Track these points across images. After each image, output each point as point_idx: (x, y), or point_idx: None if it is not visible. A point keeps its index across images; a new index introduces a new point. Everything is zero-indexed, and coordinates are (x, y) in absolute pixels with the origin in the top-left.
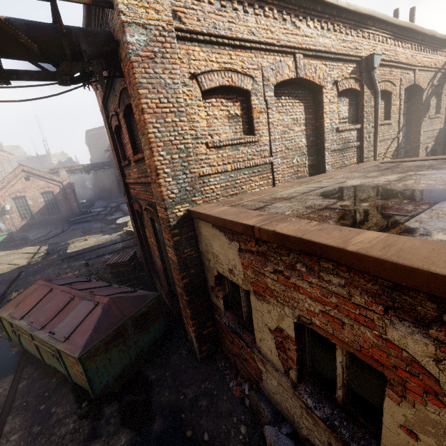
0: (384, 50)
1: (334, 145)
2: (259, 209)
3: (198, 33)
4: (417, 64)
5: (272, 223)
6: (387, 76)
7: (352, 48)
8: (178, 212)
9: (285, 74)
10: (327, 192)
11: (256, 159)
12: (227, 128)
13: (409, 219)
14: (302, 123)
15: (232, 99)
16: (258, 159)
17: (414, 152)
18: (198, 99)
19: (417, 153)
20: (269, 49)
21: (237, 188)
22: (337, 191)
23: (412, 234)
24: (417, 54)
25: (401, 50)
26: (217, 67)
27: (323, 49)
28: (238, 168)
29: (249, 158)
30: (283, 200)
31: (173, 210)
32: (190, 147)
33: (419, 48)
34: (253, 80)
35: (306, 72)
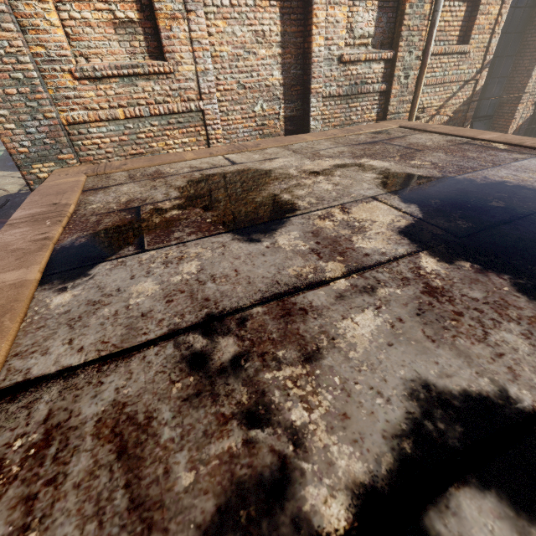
0: None
1: (333, 87)
2: (96, 190)
3: None
4: None
5: (22, 223)
6: None
7: None
8: (40, 173)
9: None
10: (210, 176)
11: (173, 102)
12: (115, 45)
13: (126, 256)
14: (274, 42)
15: None
16: (174, 104)
17: (510, 107)
18: None
19: (513, 110)
20: None
21: (141, 145)
22: (219, 178)
23: (59, 285)
24: None
25: None
26: None
27: None
28: (138, 115)
29: (158, 100)
30: (150, 179)
31: (31, 169)
32: (35, 77)
33: None
34: None
35: None
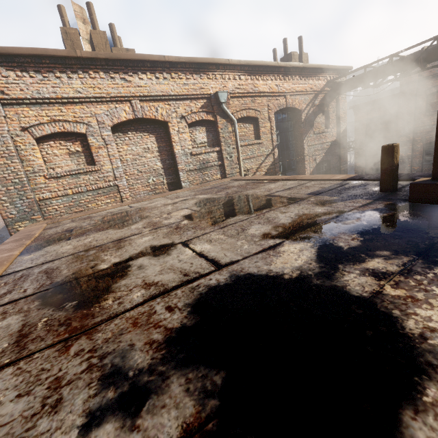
0: (238, 85)
1: (191, 166)
2: (51, 228)
3: (23, 99)
4: (286, 91)
5: (10, 242)
6: (250, 104)
7: (197, 88)
8: (19, 228)
9: (122, 117)
10: (115, 214)
11: (100, 183)
12: (69, 162)
13: (61, 242)
14: (155, 151)
15: (71, 140)
16: (101, 184)
17: (302, 163)
18: (32, 144)
19: (303, 164)
20: (100, 100)
21: (82, 206)
22: (120, 213)
23: (28, 254)
24: (284, 83)
25: (262, 82)
26: (46, 121)
27: (160, 94)
28: (80, 191)
29: (92, 183)
30: (83, 220)
31: (14, 226)
32: (25, 180)
33: (285, 78)
34: (88, 125)
35: (147, 113)
